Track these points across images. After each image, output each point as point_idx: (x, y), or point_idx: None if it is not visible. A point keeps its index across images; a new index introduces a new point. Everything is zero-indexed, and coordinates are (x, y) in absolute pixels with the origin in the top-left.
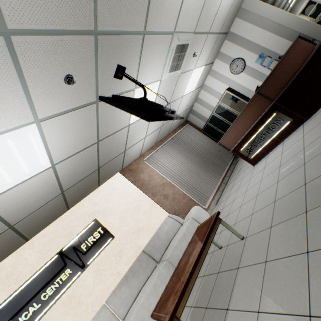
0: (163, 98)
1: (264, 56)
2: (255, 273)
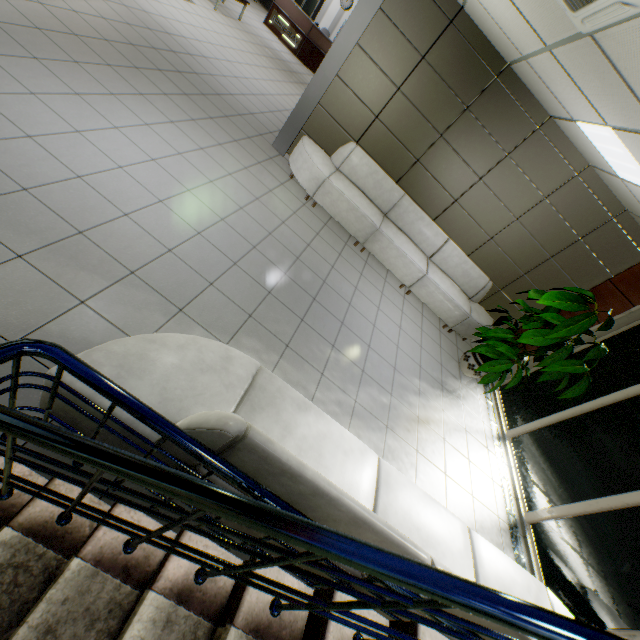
0: None
1: None
2: (241, 28)
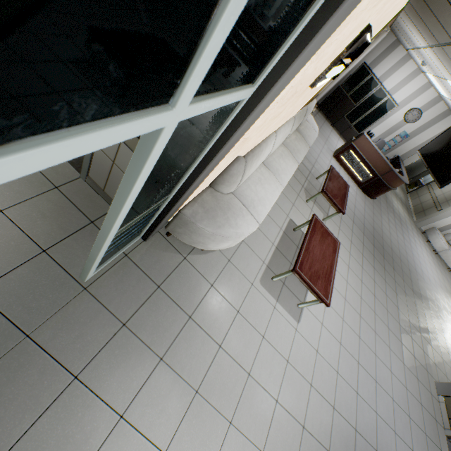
0: (450, 89)
1: (403, 138)
2: (337, 217)
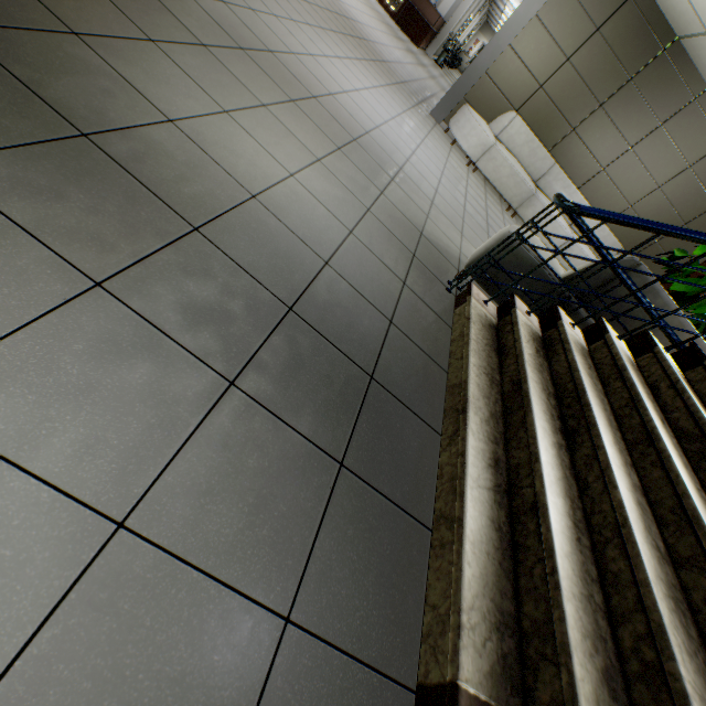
0: None
1: None
2: None
